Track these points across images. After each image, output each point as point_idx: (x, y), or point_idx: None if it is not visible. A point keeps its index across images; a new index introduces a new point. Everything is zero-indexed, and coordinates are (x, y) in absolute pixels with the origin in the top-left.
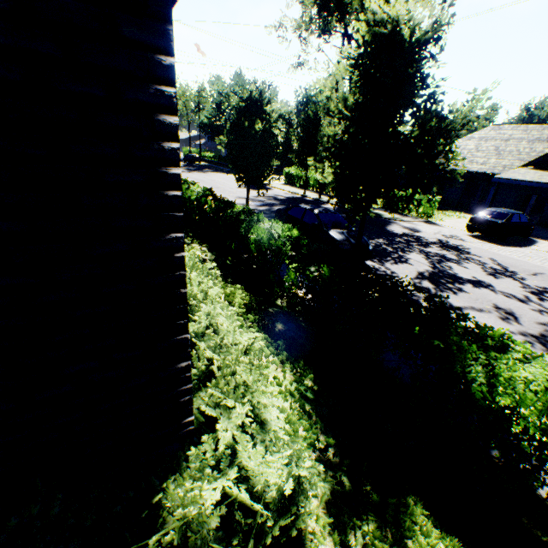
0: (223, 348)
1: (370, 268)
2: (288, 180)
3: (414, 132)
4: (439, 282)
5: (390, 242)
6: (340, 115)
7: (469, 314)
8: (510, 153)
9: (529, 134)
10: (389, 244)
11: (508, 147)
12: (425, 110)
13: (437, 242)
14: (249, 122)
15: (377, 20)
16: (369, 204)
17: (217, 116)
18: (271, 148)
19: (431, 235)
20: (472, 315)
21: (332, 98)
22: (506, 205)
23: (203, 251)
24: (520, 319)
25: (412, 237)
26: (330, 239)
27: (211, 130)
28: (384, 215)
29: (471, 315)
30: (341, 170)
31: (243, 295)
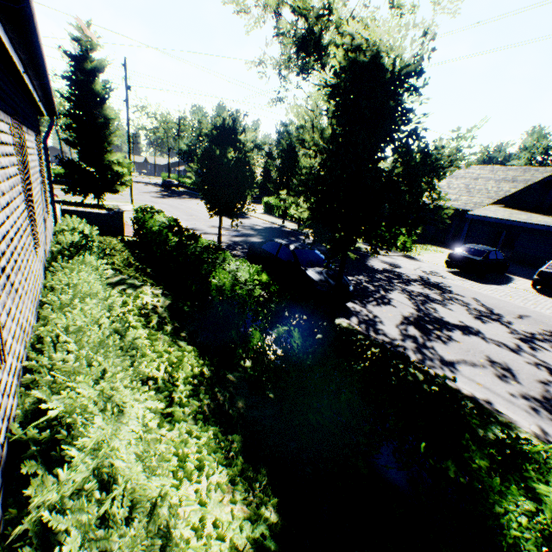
0: (111, 517)
1: (353, 331)
2: (267, 209)
3: (399, 168)
4: (426, 328)
5: (371, 279)
6: (316, 146)
7: (463, 371)
8: (480, 191)
9: (495, 174)
10: (370, 281)
11: (477, 185)
12: (407, 145)
13: (419, 279)
14: (221, 150)
15: (355, 45)
16: (349, 244)
17: (197, 143)
18: (245, 178)
19: (411, 271)
20: (466, 372)
21: (307, 127)
22: (479, 241)
23: (155, 295)
24: (518, 376)
25: (393, 273)
26: (308, 279)
27: (190, 157)
28: (363, 248)
29: (465, 372)
30: (318, 206)
31: (194, 362)
